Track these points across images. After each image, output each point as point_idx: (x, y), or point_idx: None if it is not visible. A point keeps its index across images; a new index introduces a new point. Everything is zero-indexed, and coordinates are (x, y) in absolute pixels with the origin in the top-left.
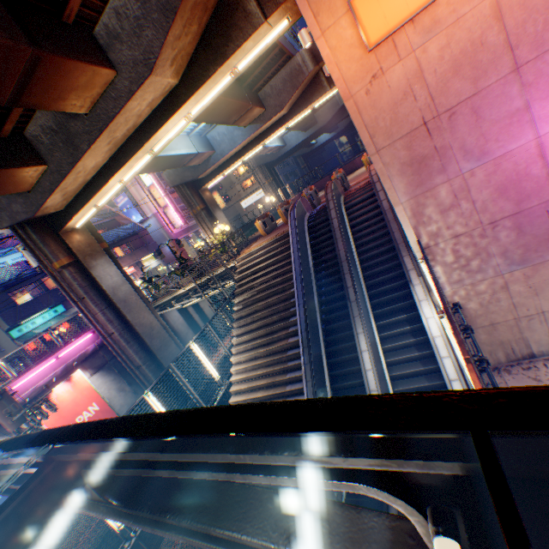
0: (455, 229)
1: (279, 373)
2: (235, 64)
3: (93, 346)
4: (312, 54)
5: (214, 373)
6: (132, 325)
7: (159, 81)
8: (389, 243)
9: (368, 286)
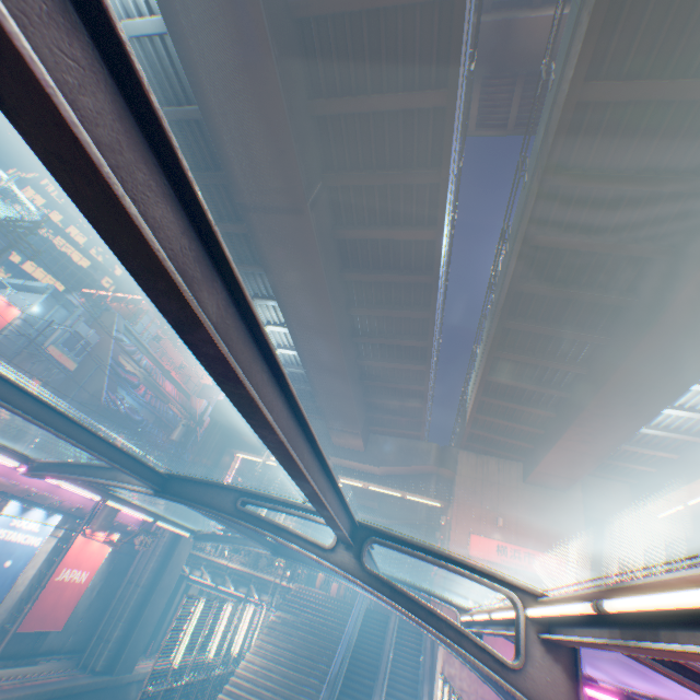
0: (463, 682)
1: (285, 696)
2: (407, 493)
3: (137, 526)
4: (428, 510)
5: (237, 646)
6: (178, 544)
7: (376, 468)
8: (416, 674)
9: (387, 691)
